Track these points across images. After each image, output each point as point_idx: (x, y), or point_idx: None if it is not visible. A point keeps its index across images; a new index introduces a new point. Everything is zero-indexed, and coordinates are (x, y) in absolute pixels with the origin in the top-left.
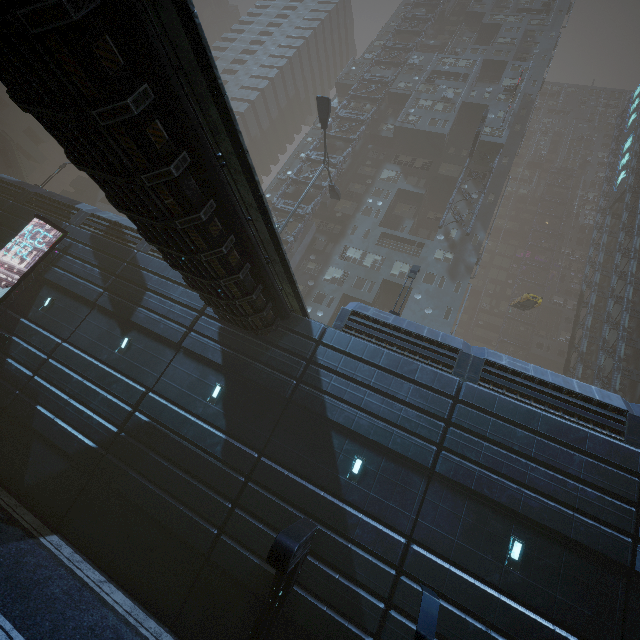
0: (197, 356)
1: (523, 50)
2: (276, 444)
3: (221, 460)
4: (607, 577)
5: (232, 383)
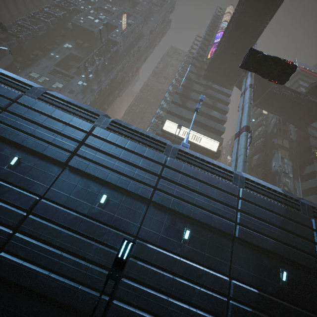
0: None
1: (147, 17)
2: None
3: None
4: None
5: None
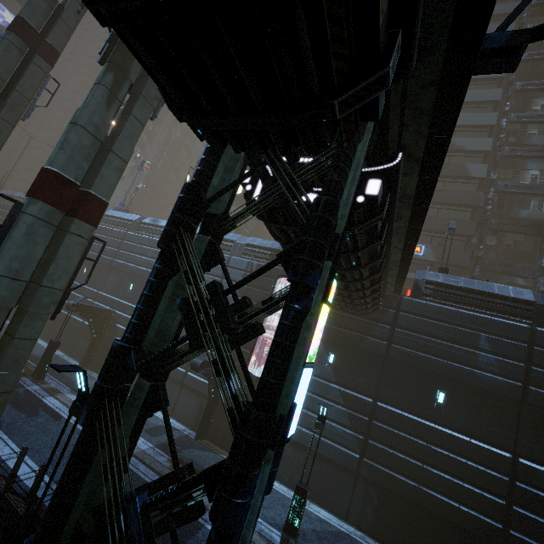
0: None
1: None
2: None
3: None
4: None
5: None
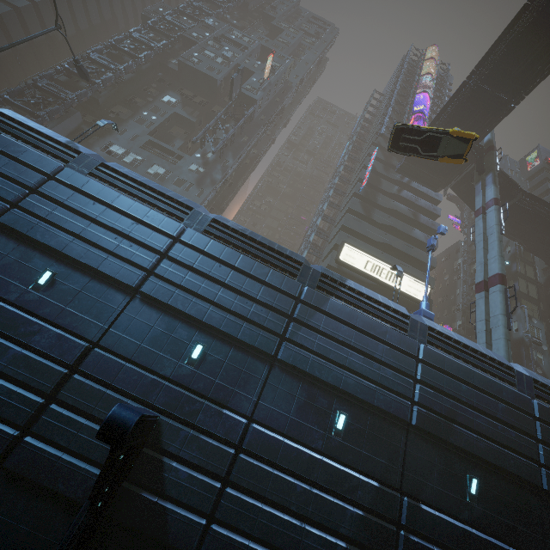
0: None
1: (295, 54)
2: None
3: None
4: (117, 296)
5: None
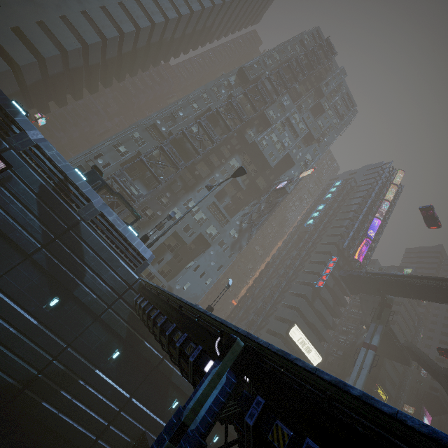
0: (109, 327)
1: (323, 134)
2: (141, 390)
3: (109, 398)
4: (235, 446)
5: (127, 350)
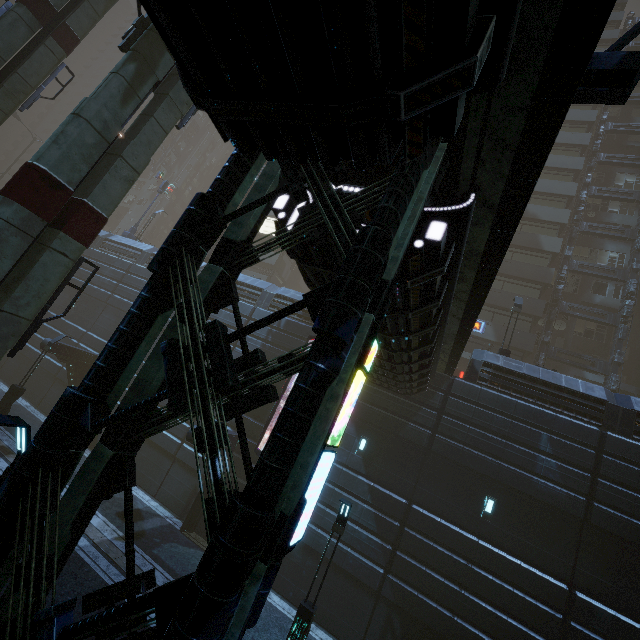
0: None
1: None
2: None
3: None
4: None
5: None
